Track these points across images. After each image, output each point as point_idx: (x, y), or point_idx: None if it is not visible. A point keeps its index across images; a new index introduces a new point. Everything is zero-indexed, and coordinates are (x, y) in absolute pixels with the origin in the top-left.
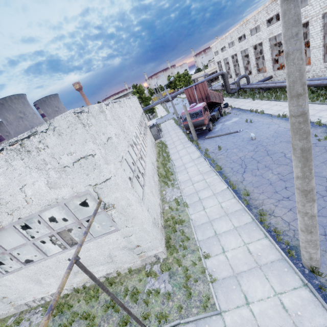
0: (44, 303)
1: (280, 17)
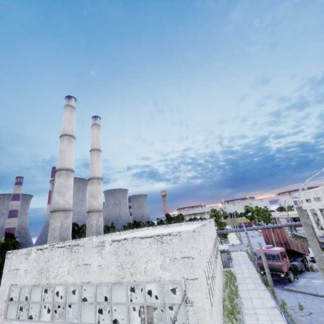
0: None
1: None
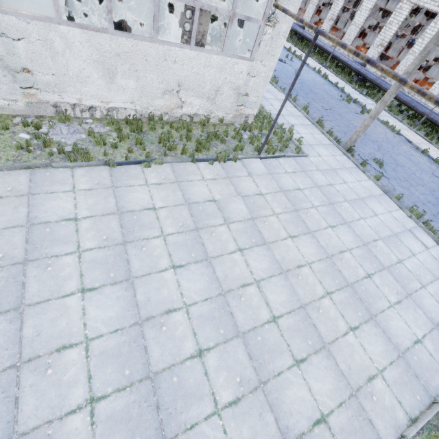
0: (90, 118)
1: None
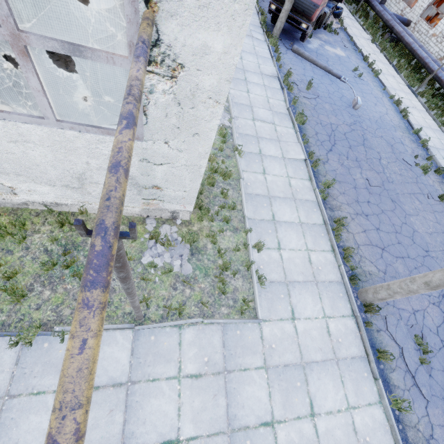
0: None
1: None
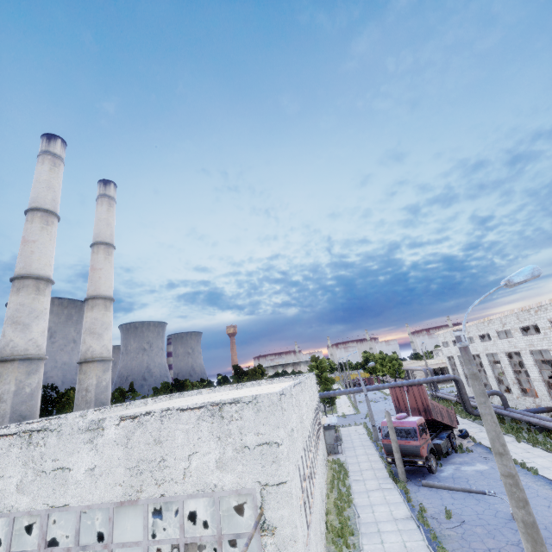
0: None
1: (541, 330)
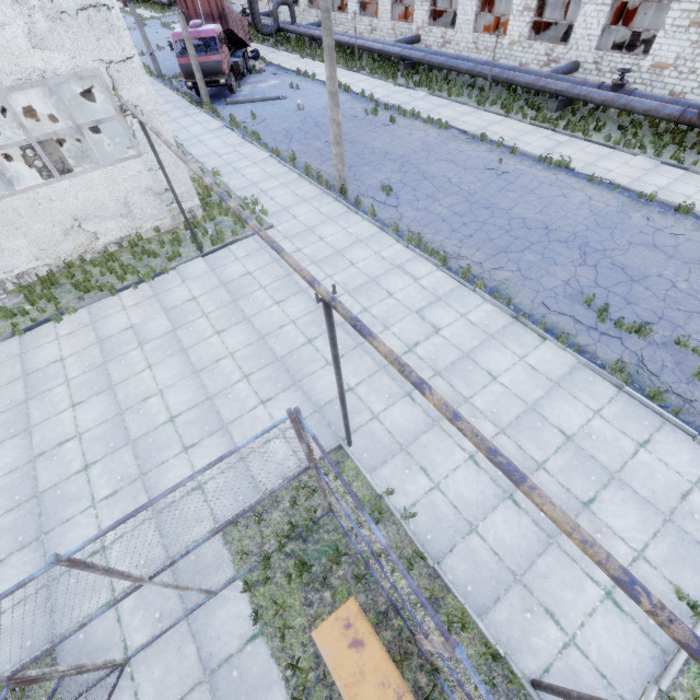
0: (4, 293)
1: None
